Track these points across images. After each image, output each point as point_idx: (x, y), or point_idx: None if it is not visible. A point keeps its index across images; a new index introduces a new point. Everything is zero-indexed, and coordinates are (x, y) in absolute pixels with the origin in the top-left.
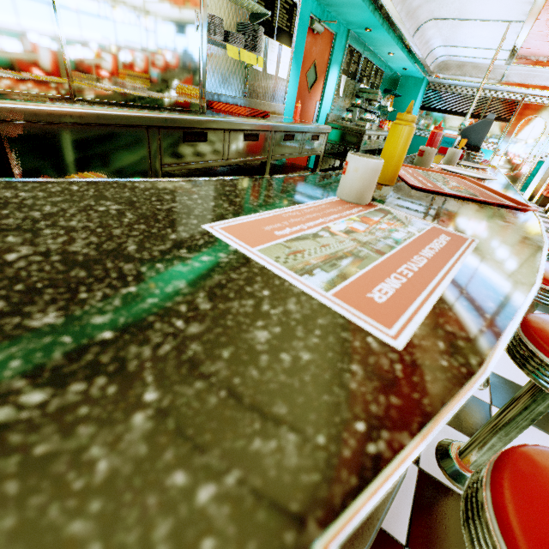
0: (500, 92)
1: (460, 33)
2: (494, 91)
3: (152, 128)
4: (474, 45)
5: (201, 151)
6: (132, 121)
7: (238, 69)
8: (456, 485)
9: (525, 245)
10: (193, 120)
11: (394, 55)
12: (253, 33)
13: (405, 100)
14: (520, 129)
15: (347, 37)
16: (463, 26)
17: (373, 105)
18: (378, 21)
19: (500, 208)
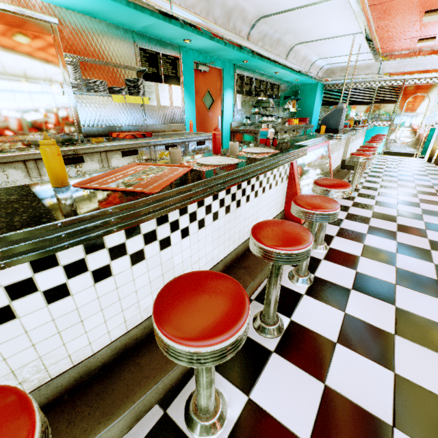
0: (383, 81)
1: (325, 48)
2: (378, 82)
3: (28, 161)
4: (342, 53)
5: (80, 169)
6: (7, 159)
7: (135, 107)
8: (188, 429)
9: (19, 228)
10: (65, 150)
11: (280, 73)
12: (135, 84)
13: (306, 101)
14: (407, 106)
15: (234, 69)
16: (323, 43)
17: (268, 111)
18: (248, 55)
19: (133, 193)
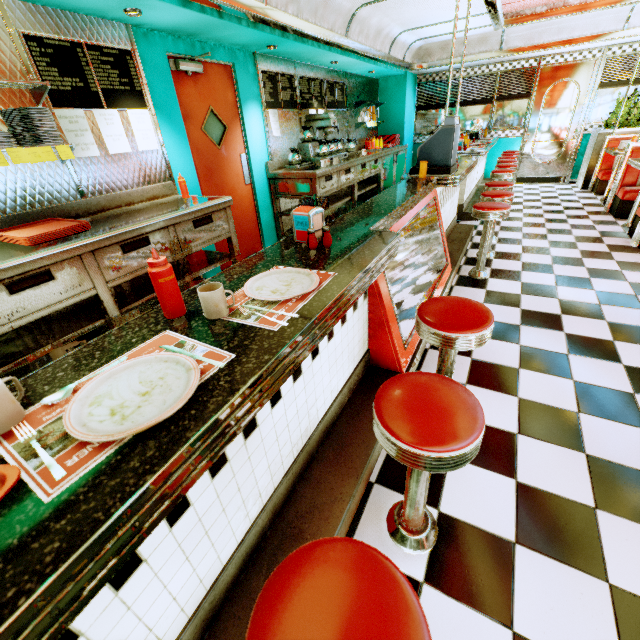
0: (508, 62)
1: (411, 11)
2: (500, 64)
3: None
4: (441, 18)
5: None
6: None
7: (49, 166)
8: None
9: None
10: None
11: (341, 62)
12: (26, 120)
13: (392, 106)
14: (547, 102)
15: (256, 62)
16: (407, 2)
17: (329, 133)
18: (273, 34)
19: None
